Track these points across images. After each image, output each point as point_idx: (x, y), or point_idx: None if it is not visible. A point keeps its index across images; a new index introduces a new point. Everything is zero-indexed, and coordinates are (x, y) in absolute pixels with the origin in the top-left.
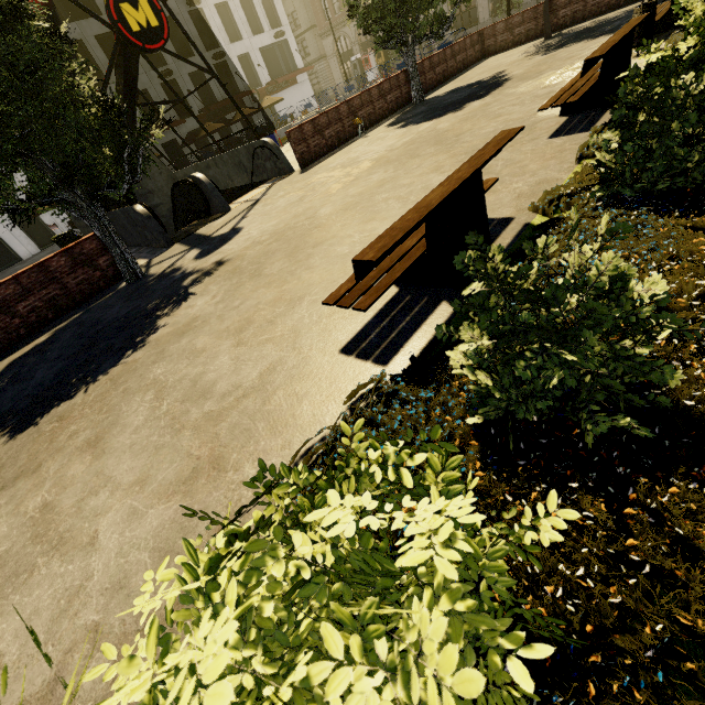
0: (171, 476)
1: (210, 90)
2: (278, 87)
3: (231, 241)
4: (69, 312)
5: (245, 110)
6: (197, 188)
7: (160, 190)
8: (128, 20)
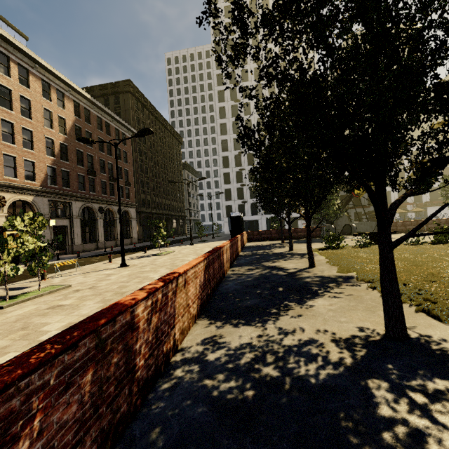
0: (321, 246)
1: (390, 199)
2: (432, 204)
3: (349, 238)
4: (305, 238)
5: (399, 210)
6: (350, 227)
7: (341, 225)
8: (355, 191)
